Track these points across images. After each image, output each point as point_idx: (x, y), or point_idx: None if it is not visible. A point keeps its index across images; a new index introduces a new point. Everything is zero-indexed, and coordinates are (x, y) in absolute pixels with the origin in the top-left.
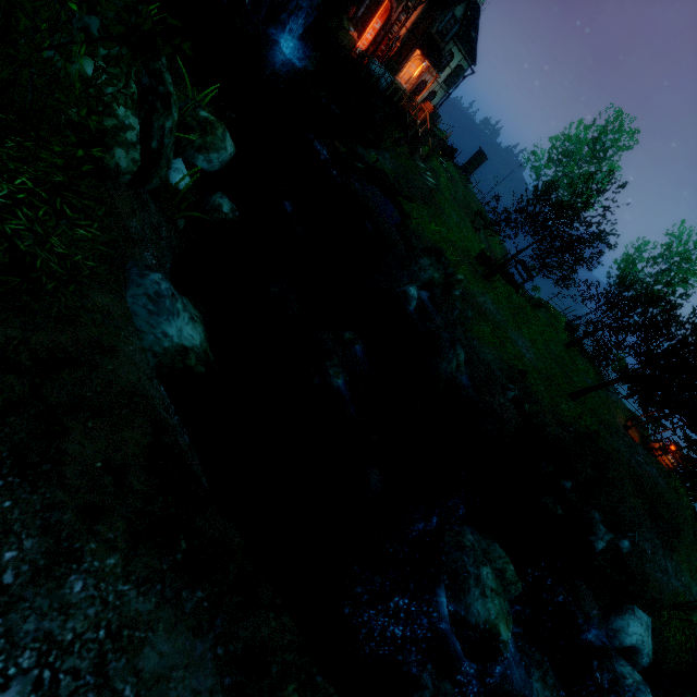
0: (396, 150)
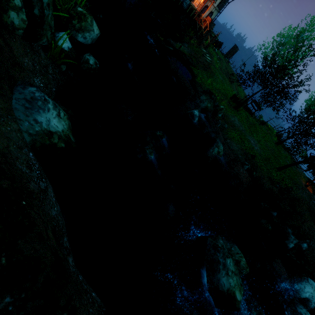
0: (191, 43)
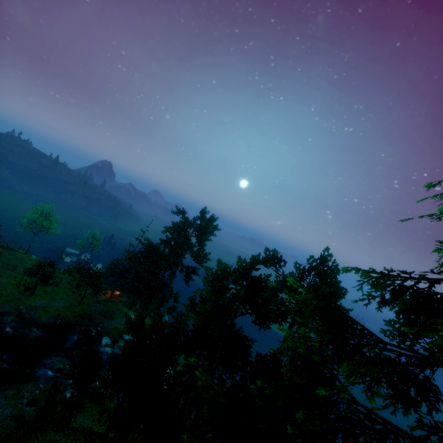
0: None
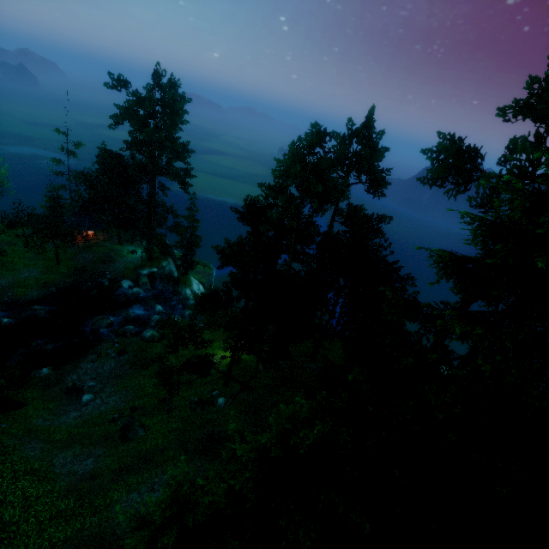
0: None
